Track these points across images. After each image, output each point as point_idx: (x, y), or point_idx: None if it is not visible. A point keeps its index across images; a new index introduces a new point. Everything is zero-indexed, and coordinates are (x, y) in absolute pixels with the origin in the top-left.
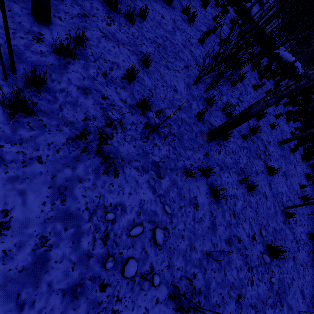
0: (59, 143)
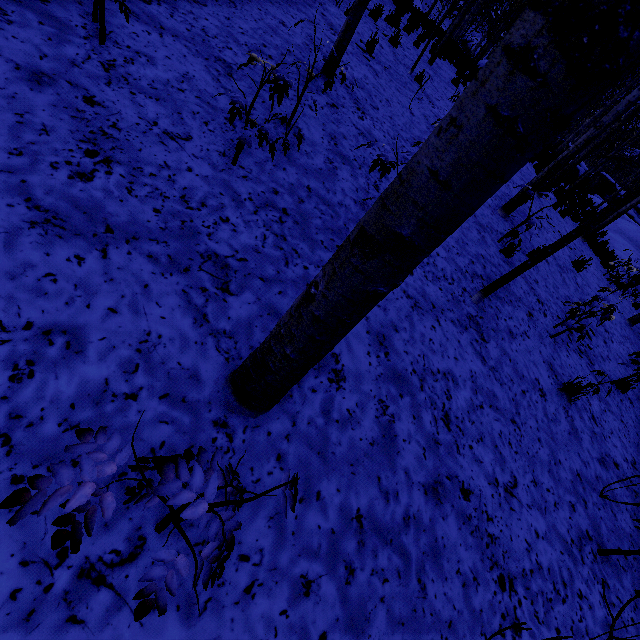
0: None
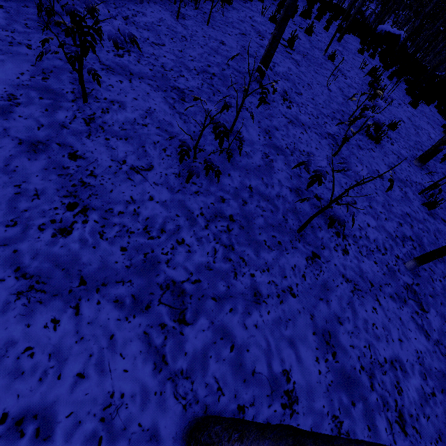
0: None
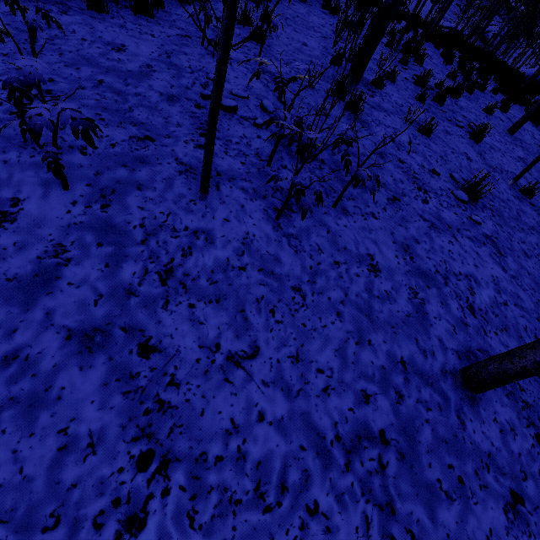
0: (170, 34)
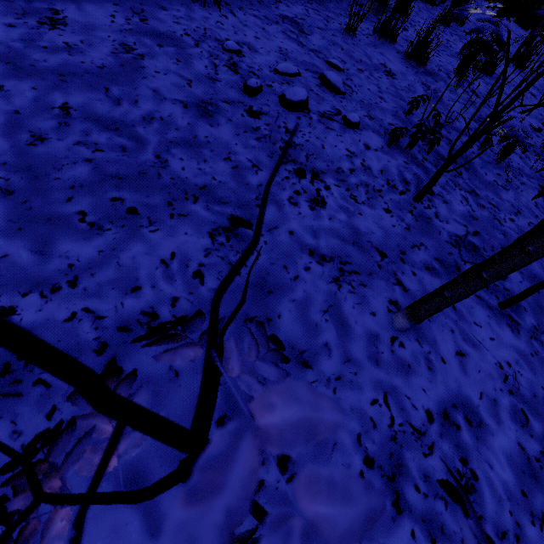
0: None
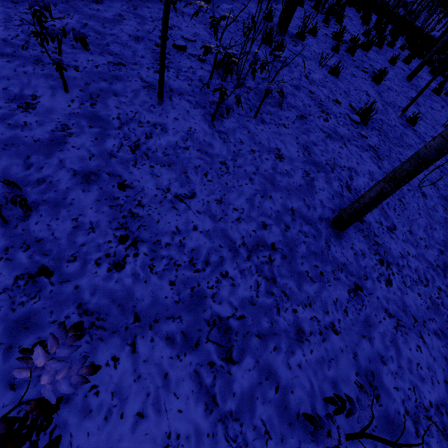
0: None
